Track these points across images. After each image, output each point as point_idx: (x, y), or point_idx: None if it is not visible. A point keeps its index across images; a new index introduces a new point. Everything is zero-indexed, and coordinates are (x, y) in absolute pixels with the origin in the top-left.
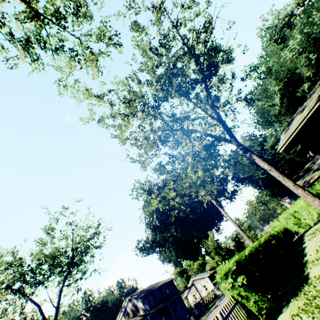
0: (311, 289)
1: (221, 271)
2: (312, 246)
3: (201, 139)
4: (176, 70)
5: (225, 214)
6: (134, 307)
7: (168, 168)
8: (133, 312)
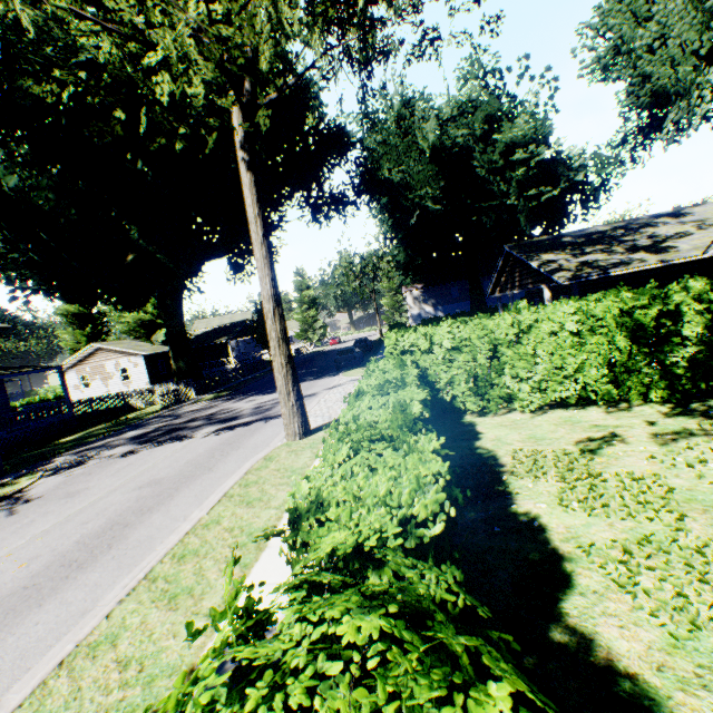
0: None
1: None
2: None
3: None
4: None
5: (251, 209)
6: None
7: None
8: None
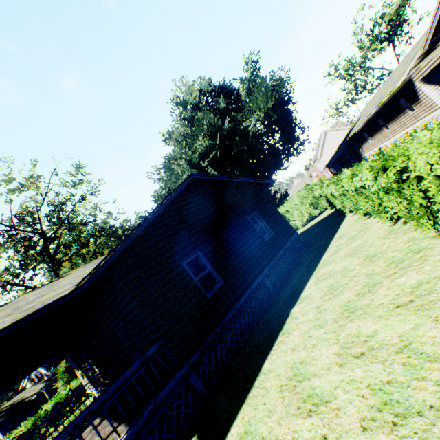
0: None
1: None
2: None
3: None
4: None
5: None
6: (39, 374)
7: None
8: (38, 378)
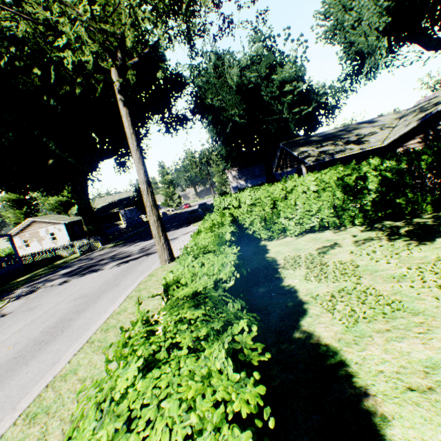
0: None
1: None
2: None
3: None
4: None
5: (128, 129)
6: None
7: None
8: None
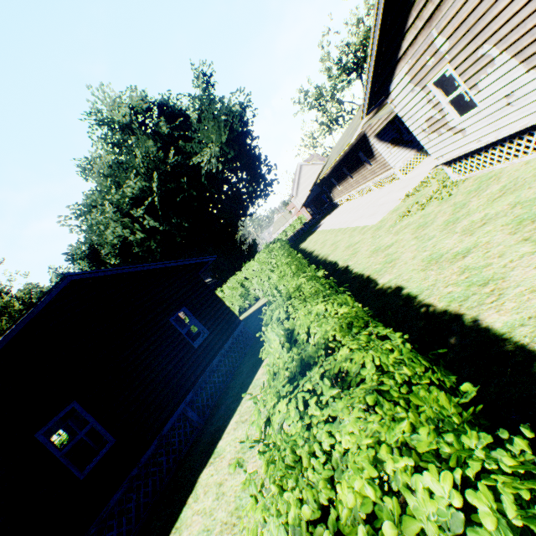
0: None
1: None
2: None
3: None
4: None
5: None
6: None
7: None
8: None
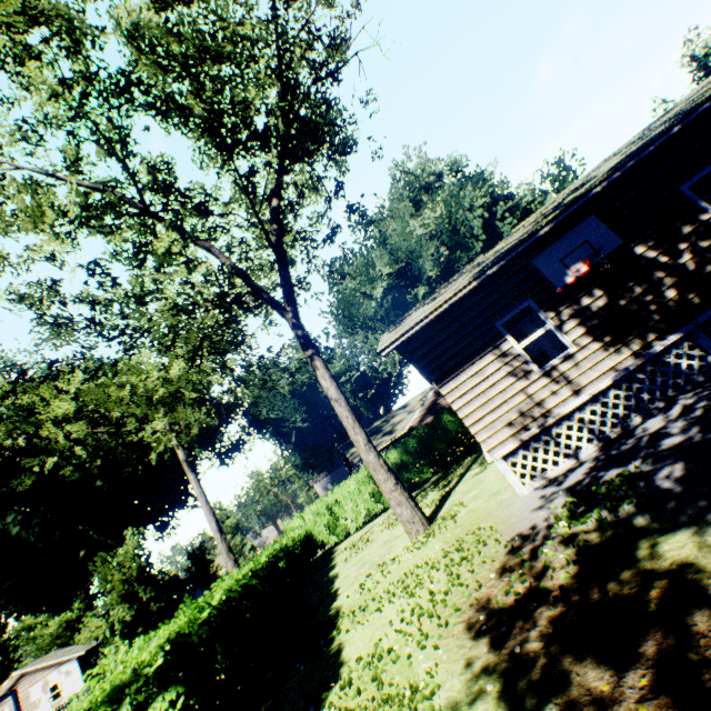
0: (350, 702)
1: (103, 682)
2: (351, 575)
3: (217, 279)
4: (232, 48)
5: (197, 490)
6: None
7: (79, 315)
8: None
